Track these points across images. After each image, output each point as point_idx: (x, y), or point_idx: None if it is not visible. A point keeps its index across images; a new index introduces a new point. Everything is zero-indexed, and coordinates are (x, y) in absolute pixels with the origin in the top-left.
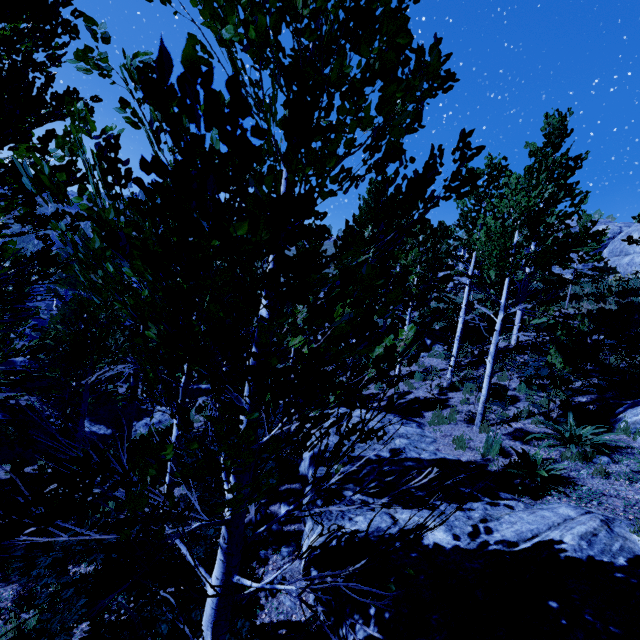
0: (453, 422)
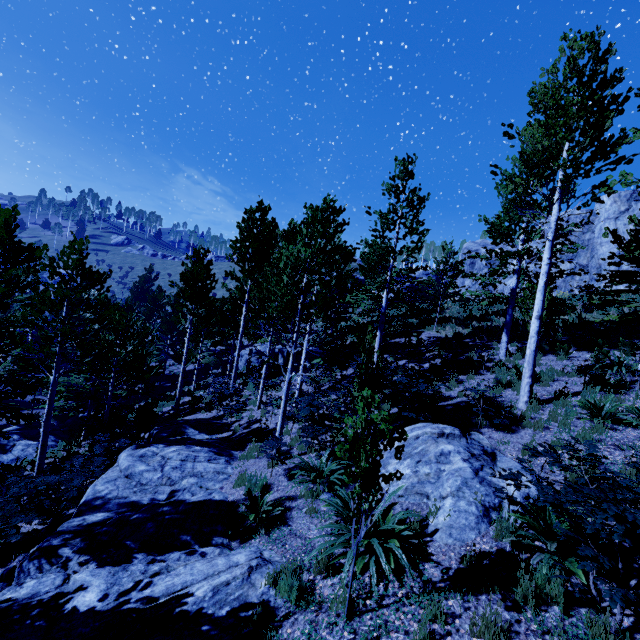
0: (262, 455)
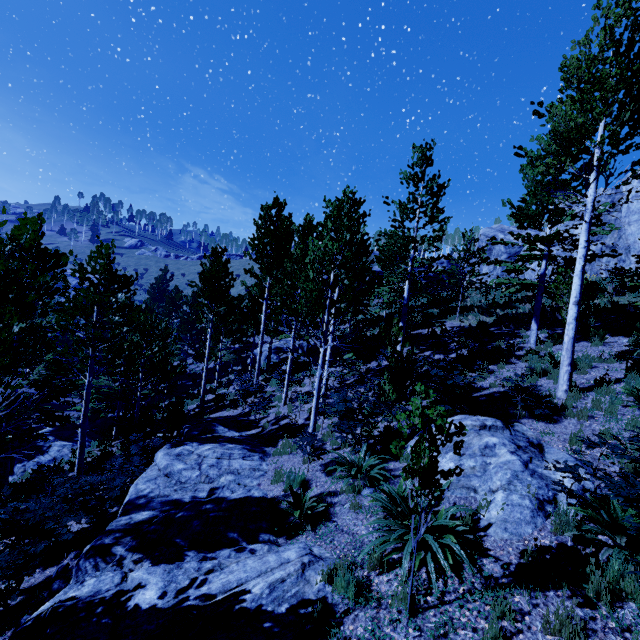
0: (295, 451)
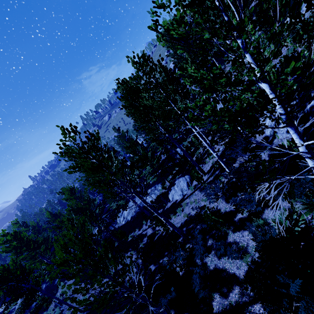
0: None
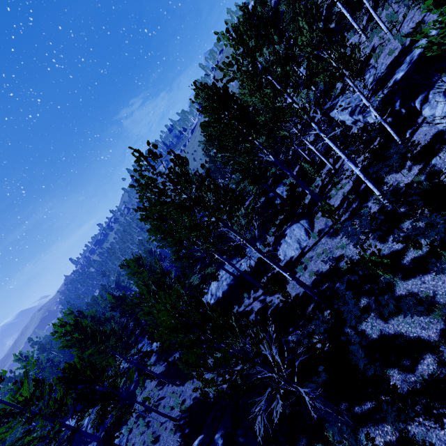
0: (383, 50)
